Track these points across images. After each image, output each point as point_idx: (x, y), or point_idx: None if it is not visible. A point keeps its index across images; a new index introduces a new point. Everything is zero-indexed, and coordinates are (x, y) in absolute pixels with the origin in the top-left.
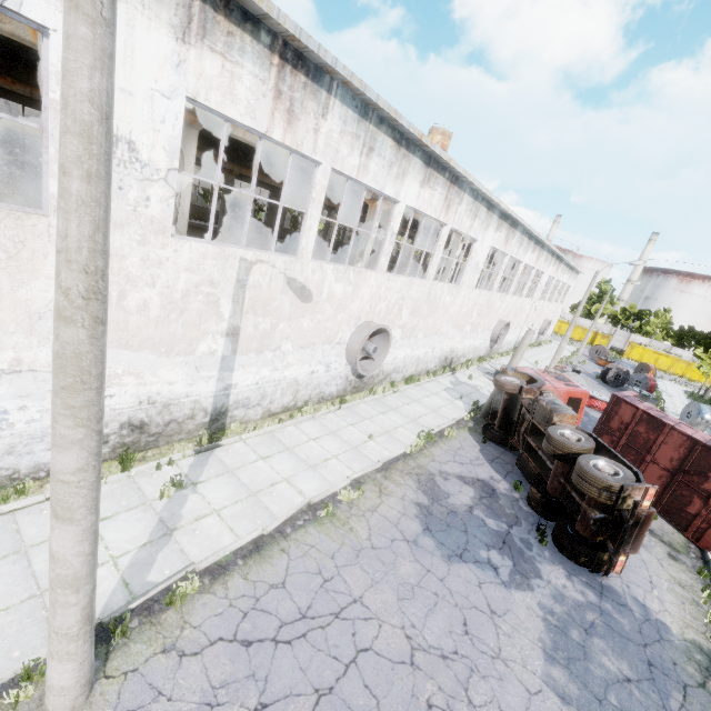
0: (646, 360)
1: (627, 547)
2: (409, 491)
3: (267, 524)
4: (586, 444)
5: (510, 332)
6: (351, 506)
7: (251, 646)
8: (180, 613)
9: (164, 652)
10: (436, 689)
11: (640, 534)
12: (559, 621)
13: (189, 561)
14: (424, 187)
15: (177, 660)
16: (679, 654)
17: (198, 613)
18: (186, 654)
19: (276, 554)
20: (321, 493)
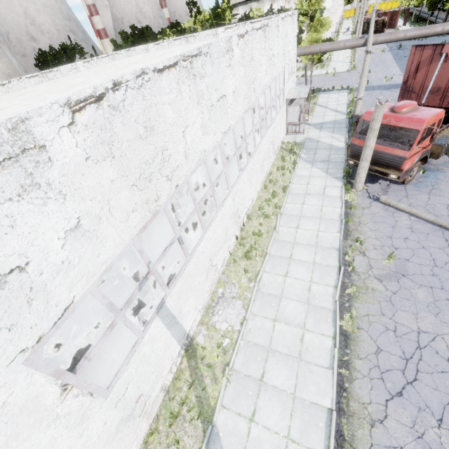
0: None
1: (385, 27)
2: None
3: None
4: (378, 18)
5: None
6: None
7: None
8: None
9: None
10: None
11: (386, 25)
12: None
13: None
14: None
15: None
16: None
17: None
18: None
19: None
20: None
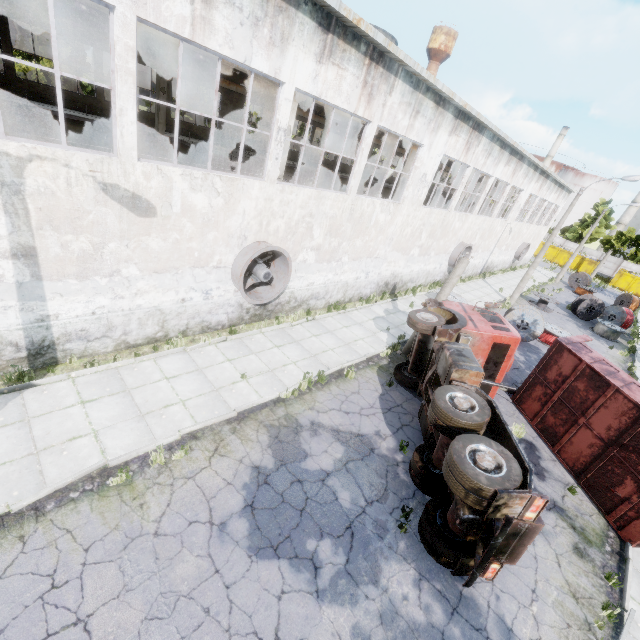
0: (633, 289)
1: (501, 556)
2: (255, 450)
3: (24, 497)
4: (475, 417)
5: (475, 256)
6: (163, 470)
7: None
8: None
9: None
10: None
11: (520, 546)
12: None
13: None
14: (325, 63)
15: None
16: None
17: None
18: None
19: (6, 544)
20: (126, 454)
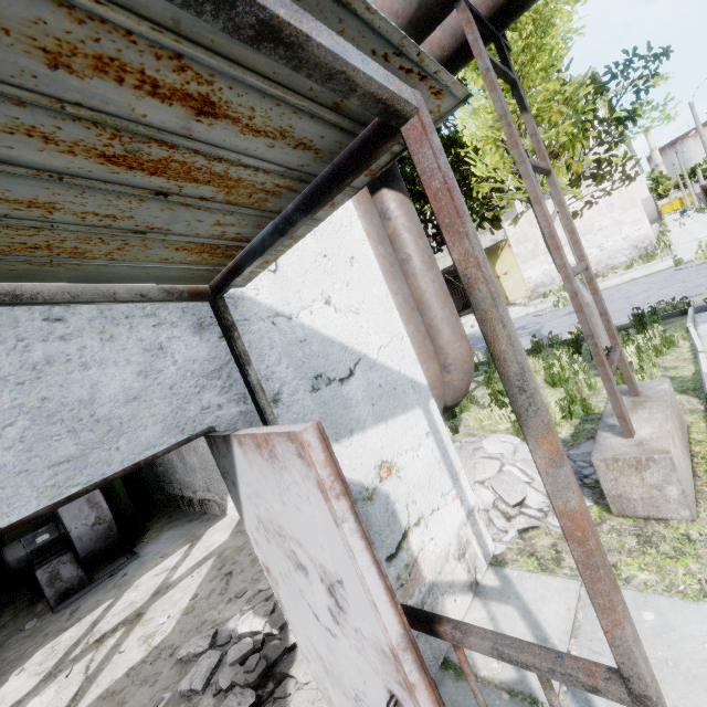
0: None
1: None
2: None
3: None
4: None
5: None
6: None
7: None
8: None
9: None
10: None
11: None
12: None
13: None
14: None
15: None
16: None
17: None
18: None
19: None
20: None
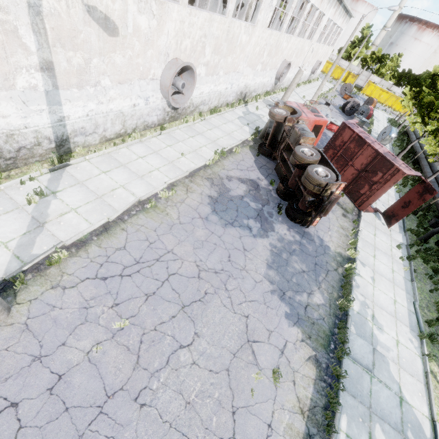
0: (373, 95)
1: (321, 214)
2: (205, 189)
3: (111, 215)
4: (315, 158)
5: (291, 71)
6: (167, 200)
7: (107, 279)
8: (59, 269)
9: (53, 288)
10: (210, 286)
11: (330, 208)
12: (278, 250)
13: (59, 241)
14: None
15: (61, 291)
16: (330, 259)
17: (71, 268)
18: (67, 288)
19: (118, 232)
20: (147, 194)
